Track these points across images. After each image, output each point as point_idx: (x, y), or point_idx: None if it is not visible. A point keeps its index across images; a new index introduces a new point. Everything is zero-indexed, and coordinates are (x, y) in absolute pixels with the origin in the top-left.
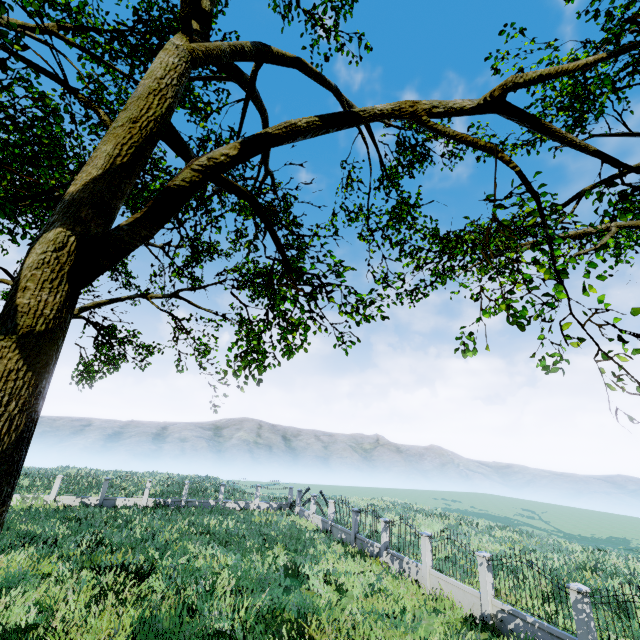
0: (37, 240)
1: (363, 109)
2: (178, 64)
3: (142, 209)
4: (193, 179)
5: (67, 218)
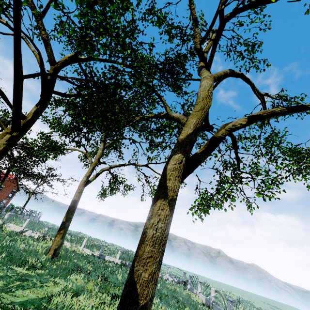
0: (170, 158)
1: (309, 104)
2: (212, 84)
3: (204, 146)
4: (226, 134)
5: (182, 150)
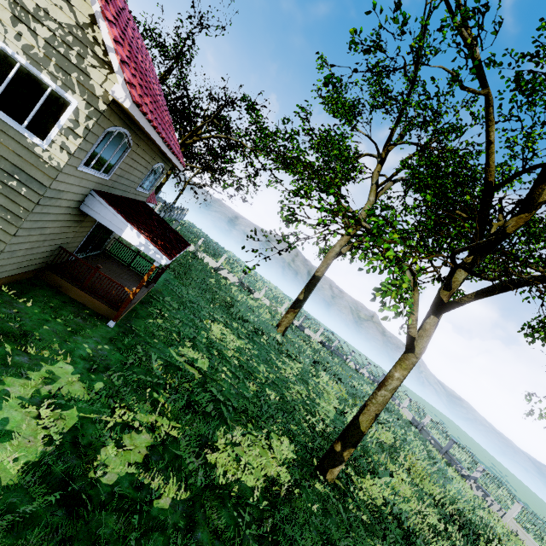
0: None
1: None
2: None
3: None
4: None
5: None
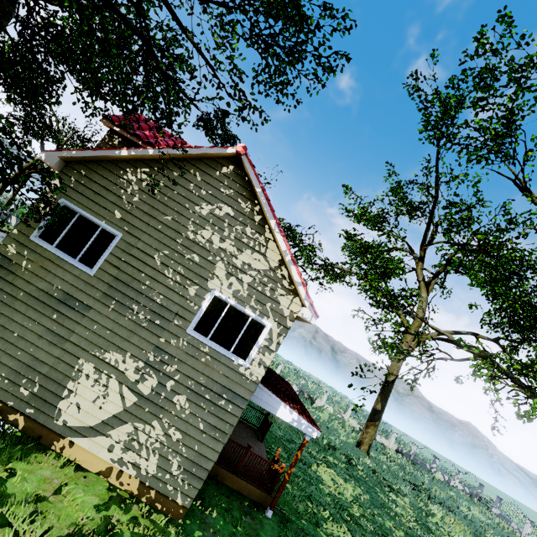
0: None
1: None
2: None
3: None
4: None
5: None
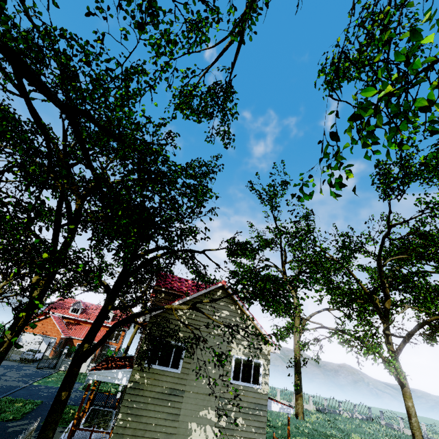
0: None
1: None
2: None
3: None
4: None
5: None
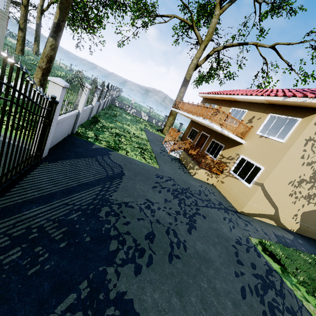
0: None
1: None
2: None
3: None
4: None
5: None
